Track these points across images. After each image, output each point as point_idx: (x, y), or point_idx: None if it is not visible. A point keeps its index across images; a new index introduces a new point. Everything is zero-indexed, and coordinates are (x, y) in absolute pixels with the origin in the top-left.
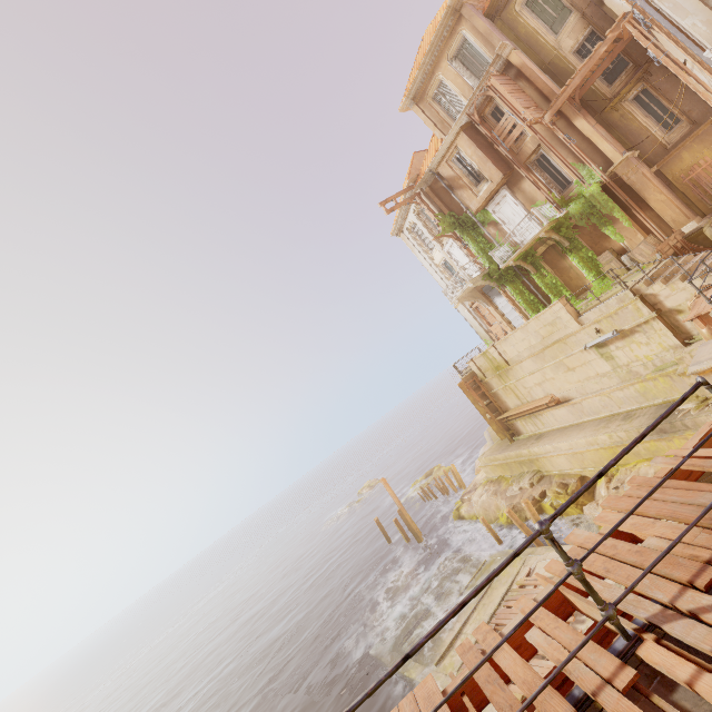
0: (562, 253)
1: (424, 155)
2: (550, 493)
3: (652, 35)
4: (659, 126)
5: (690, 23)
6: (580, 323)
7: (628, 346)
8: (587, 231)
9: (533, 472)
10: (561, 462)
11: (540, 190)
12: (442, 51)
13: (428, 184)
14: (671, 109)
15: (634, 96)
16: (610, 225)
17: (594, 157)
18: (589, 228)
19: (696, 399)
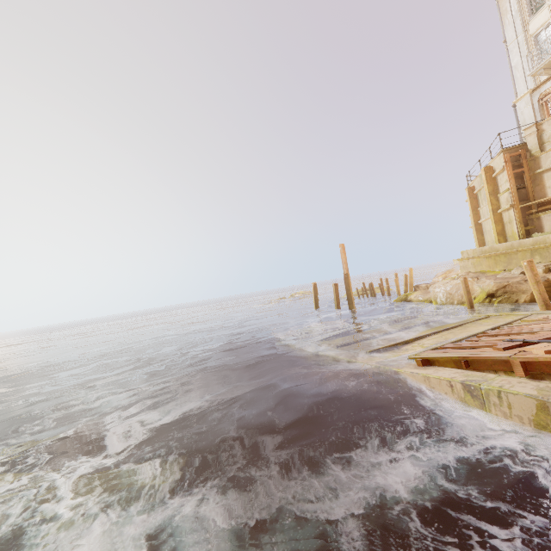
0: None
1: None
2: None
3: None
4: None
5: None
6: None
7: None
8: None
9: None
10: None
11: None
12: None
13: None
14: None
15: None
16: None
17: None
18: None
19: None
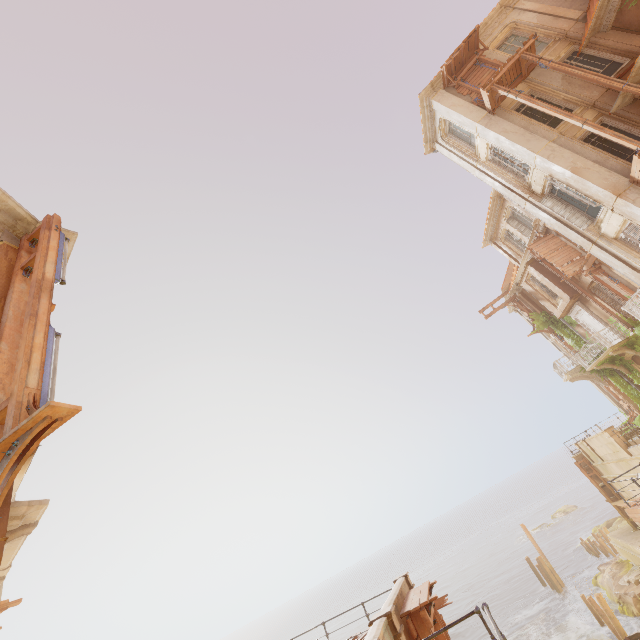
0: None
1: None
2: None
3: None
4: None
5: (622, 271)
6: (629, 453)
7: None
8: None
9: None
10: None
11: (606, 311)
12: (500, 215)
13: (519, 290)
14: None
15: None
16: None
17: None
18: None
19: None
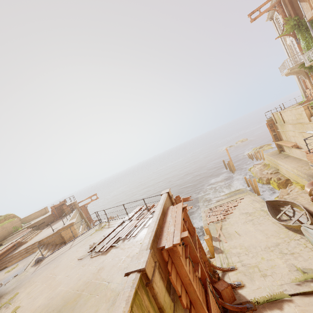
0: None
1: None
2: (272, 179)
3: None
4: None
5: None
6: (310, 120)
7: None
8: None
9: (276, 169)
10: (284, 171)
11: None
12: None
13: None
14: None
15: None
16: None
17: None
18: None
19: None
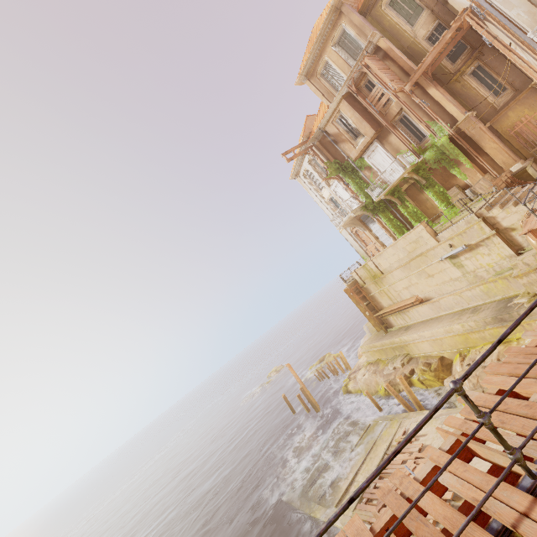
0: (420, 189)
1: (314, 118)
2: (417, 370)
3: (484, 24)
4: (491, 92)
5: (515, 13)
6: (437, 240)
7: (474, 257)
8: (439, 172)
9: (403, 355)
10: (425, 346)
11: (403, 142)
12: (327, 39)
13: (318, 139)
14: (500, 79)
15: (471, 71)
16: (456, 167)
17: (443, 116)
18: (440, 170)
19: (528, 295)
